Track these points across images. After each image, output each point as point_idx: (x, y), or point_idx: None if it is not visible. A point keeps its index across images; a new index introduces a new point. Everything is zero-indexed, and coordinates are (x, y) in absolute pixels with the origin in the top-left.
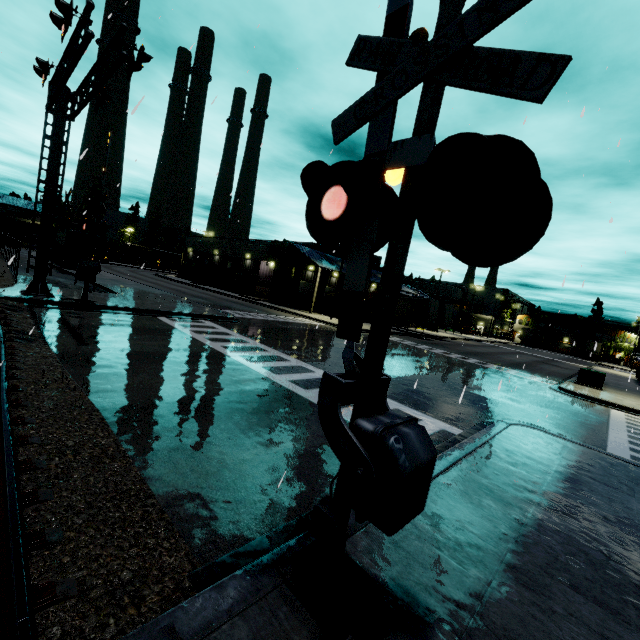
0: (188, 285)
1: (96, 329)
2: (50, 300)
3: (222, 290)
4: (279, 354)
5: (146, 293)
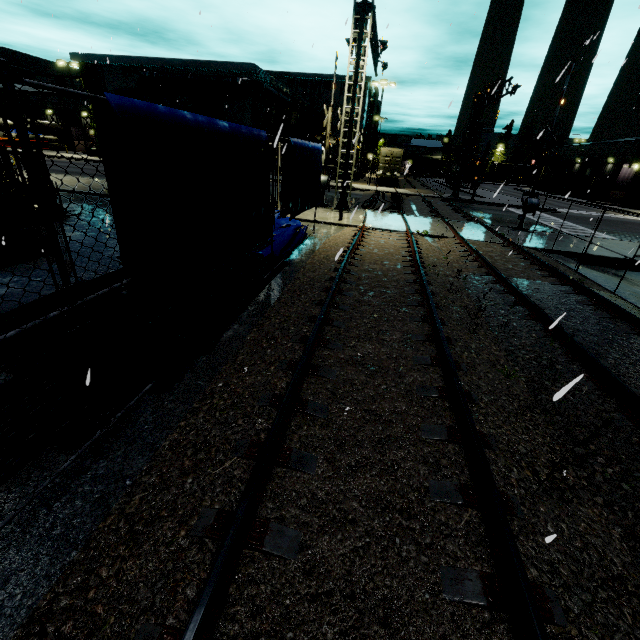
0: (540, 195)
1: (477, 208)
2: (459, 199)
3: (573, 198)
4: (566, 222)
5: (501, 198)
